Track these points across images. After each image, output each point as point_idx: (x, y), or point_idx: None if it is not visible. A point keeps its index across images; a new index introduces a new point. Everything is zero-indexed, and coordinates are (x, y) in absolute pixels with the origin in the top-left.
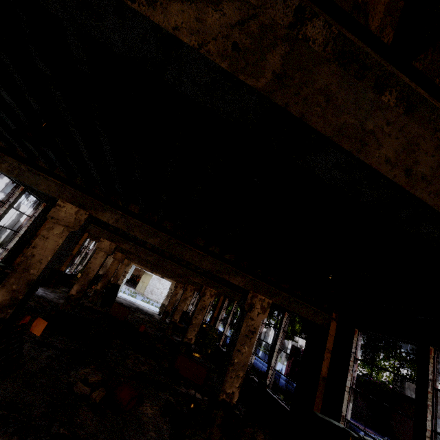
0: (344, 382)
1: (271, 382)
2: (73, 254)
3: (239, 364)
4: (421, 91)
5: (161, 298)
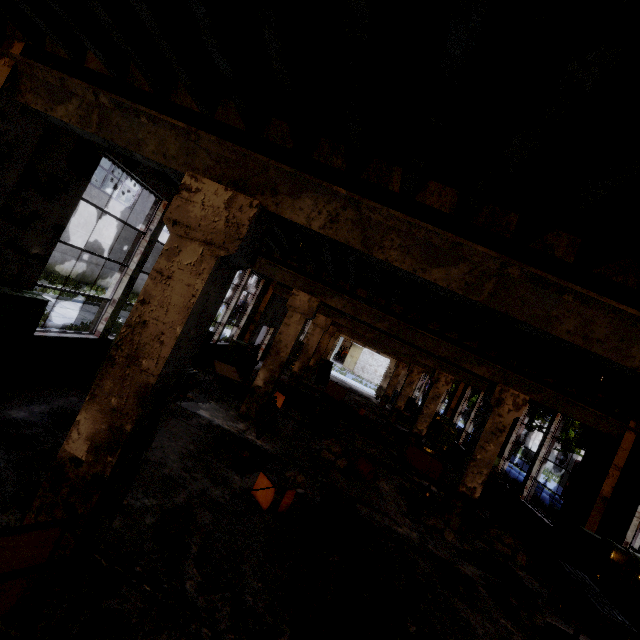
0: (634, 506)
1: (529, 494)
2: None
3: (482, 461)
4: (591, 294)
5: (376, 378)
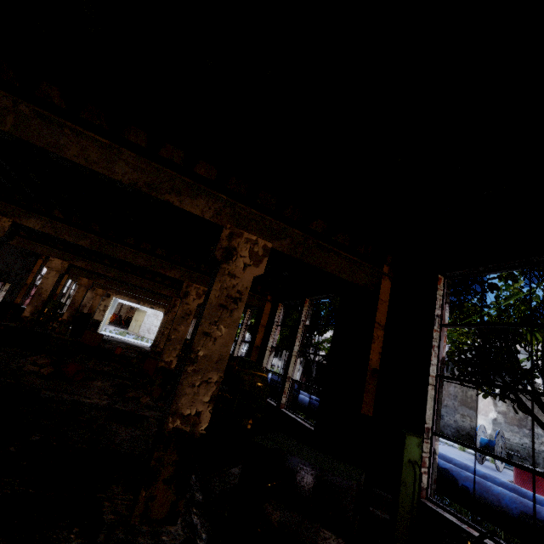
0: (267, 344)
1: None
2: (27, 284)
3: (176, 340)
4: (79, 128)
5: None
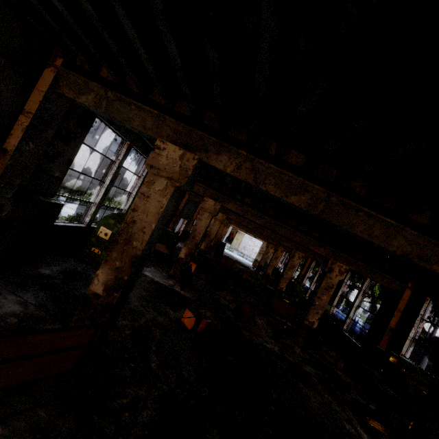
0: (407, 333)
1: (348, 328)
2: (193, 219)
3: (319, 306)
4: (372, 212)
5: (253, 254)
